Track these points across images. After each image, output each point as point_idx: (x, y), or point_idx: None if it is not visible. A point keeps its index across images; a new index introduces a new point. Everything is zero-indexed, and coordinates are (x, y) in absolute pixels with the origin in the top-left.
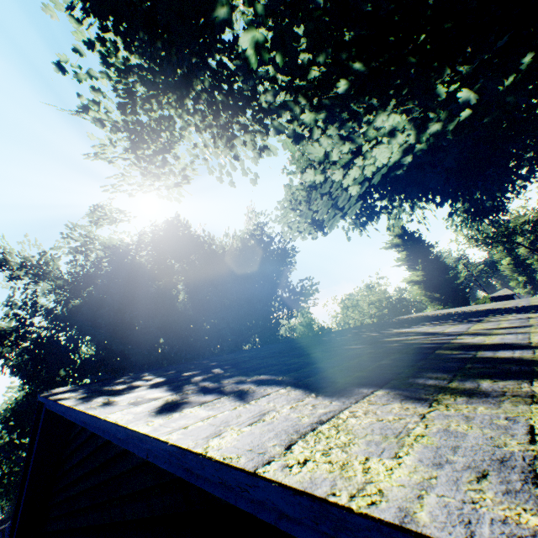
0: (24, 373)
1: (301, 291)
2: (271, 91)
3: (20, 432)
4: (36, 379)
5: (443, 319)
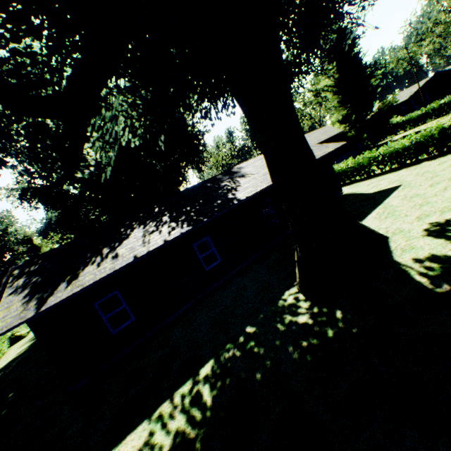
0: (47, 210)
1: (194, 135)
2: (12, 152)
3: (63, 234)
4: (57, 209)
5: (177, 213)
